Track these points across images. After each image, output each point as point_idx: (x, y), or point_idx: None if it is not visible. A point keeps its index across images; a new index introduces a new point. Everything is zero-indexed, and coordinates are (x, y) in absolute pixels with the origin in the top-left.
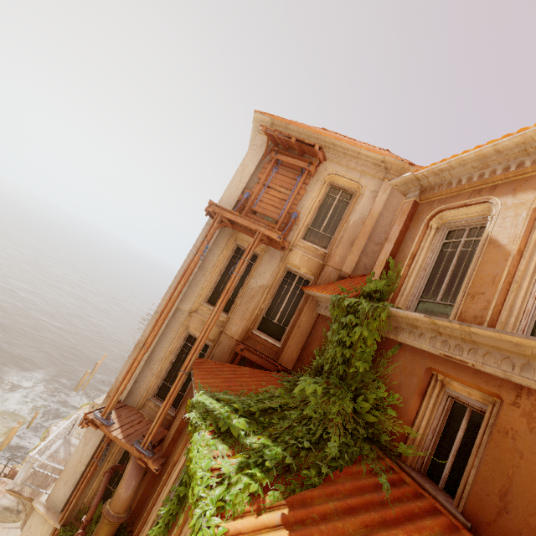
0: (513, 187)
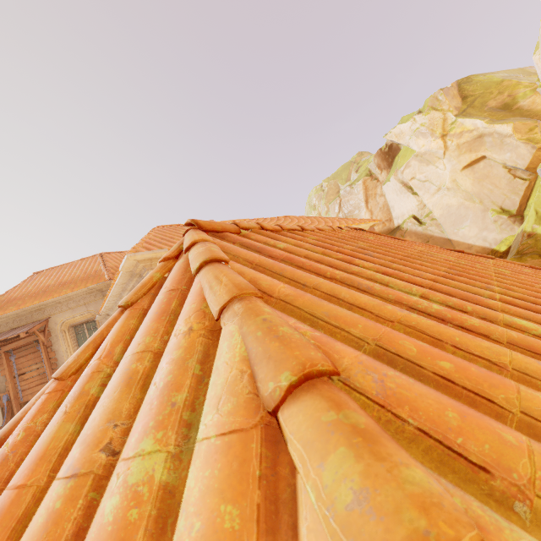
0: None
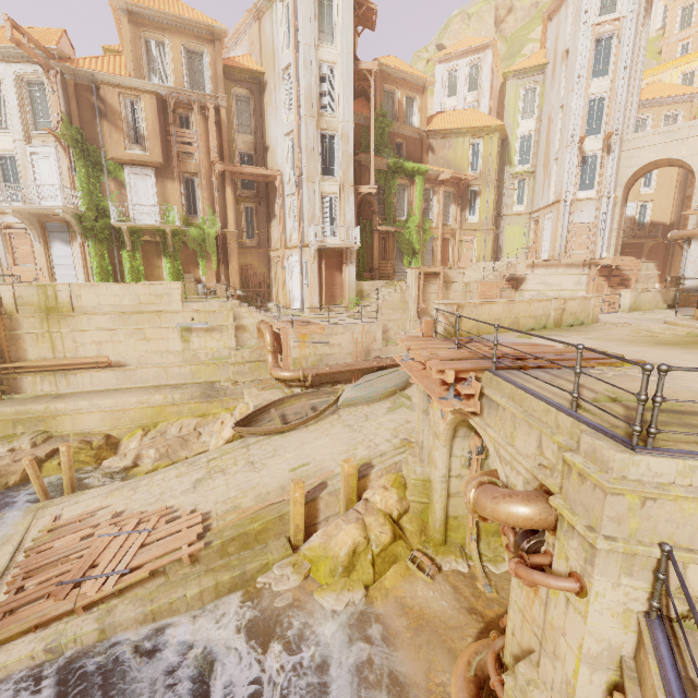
0: (401, 85)
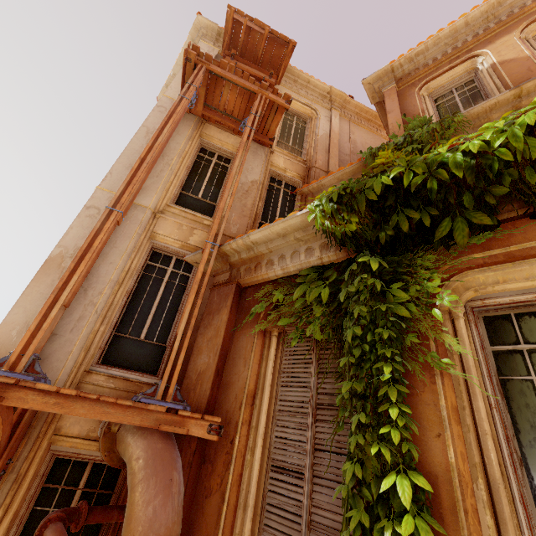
0: (487, 42)
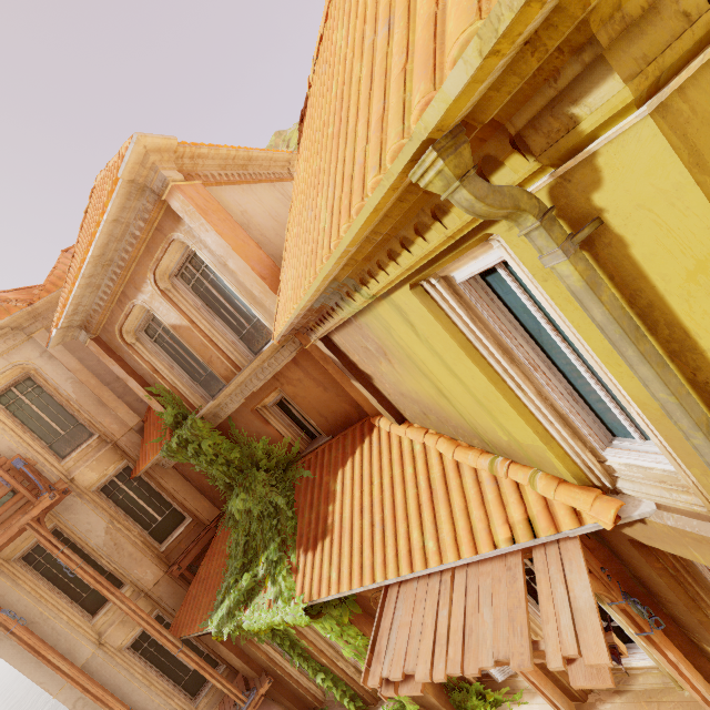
0: (133, 287)
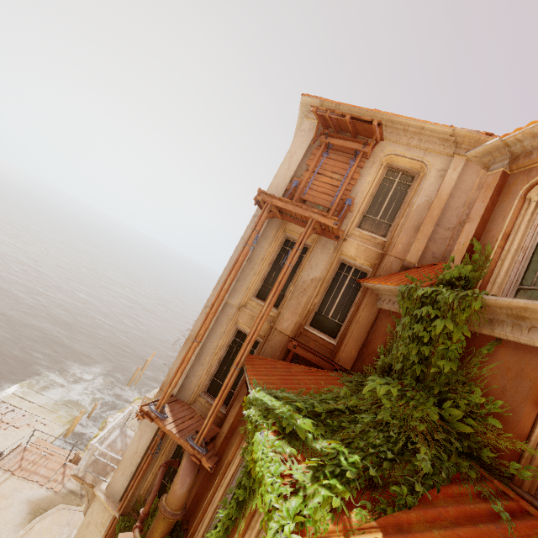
0: None
